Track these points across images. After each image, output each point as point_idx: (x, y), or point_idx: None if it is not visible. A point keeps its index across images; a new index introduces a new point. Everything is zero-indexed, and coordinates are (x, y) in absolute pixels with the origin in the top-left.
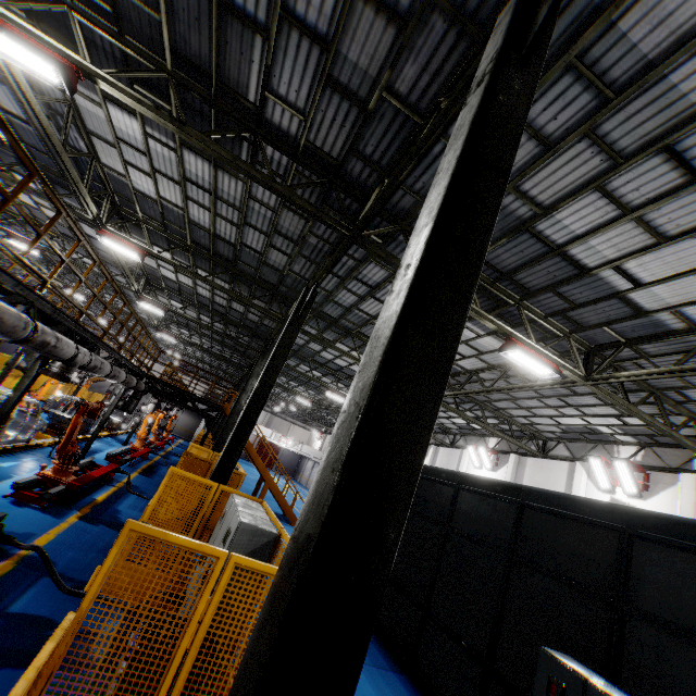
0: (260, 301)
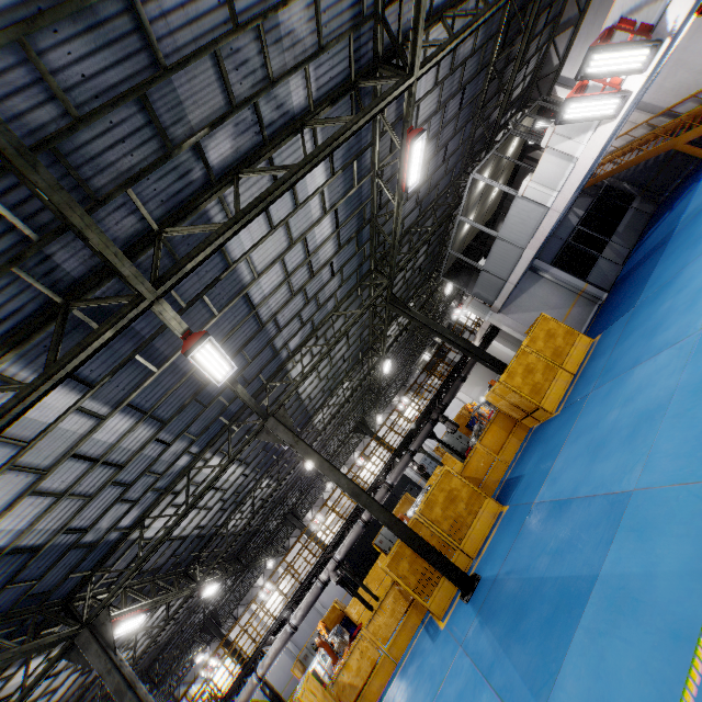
0: None
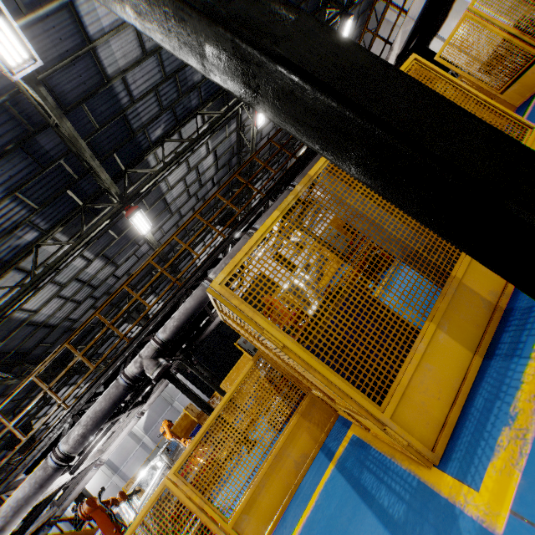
0: (3, 400)
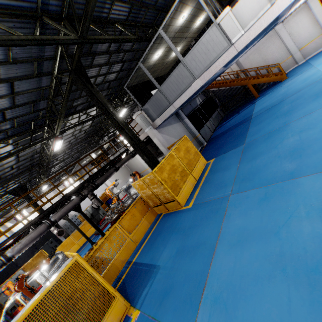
0: None
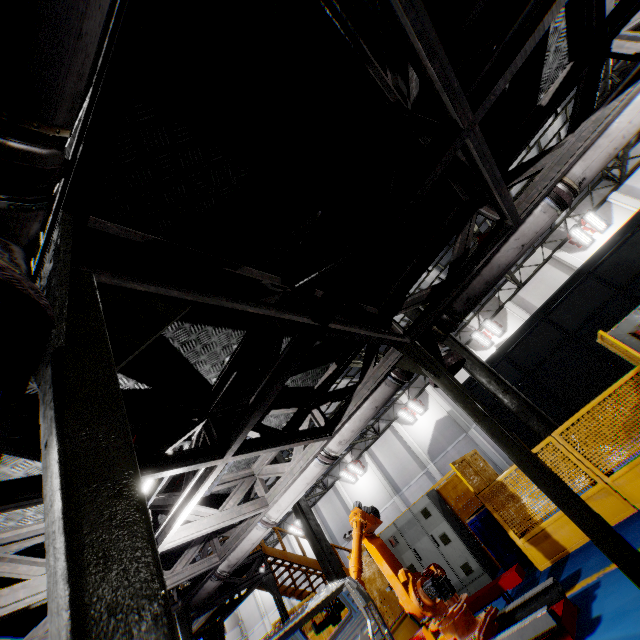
0: None
